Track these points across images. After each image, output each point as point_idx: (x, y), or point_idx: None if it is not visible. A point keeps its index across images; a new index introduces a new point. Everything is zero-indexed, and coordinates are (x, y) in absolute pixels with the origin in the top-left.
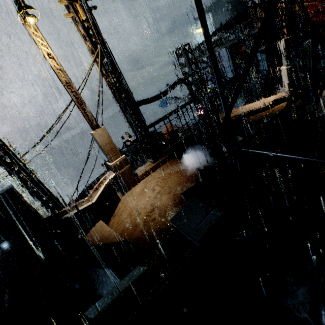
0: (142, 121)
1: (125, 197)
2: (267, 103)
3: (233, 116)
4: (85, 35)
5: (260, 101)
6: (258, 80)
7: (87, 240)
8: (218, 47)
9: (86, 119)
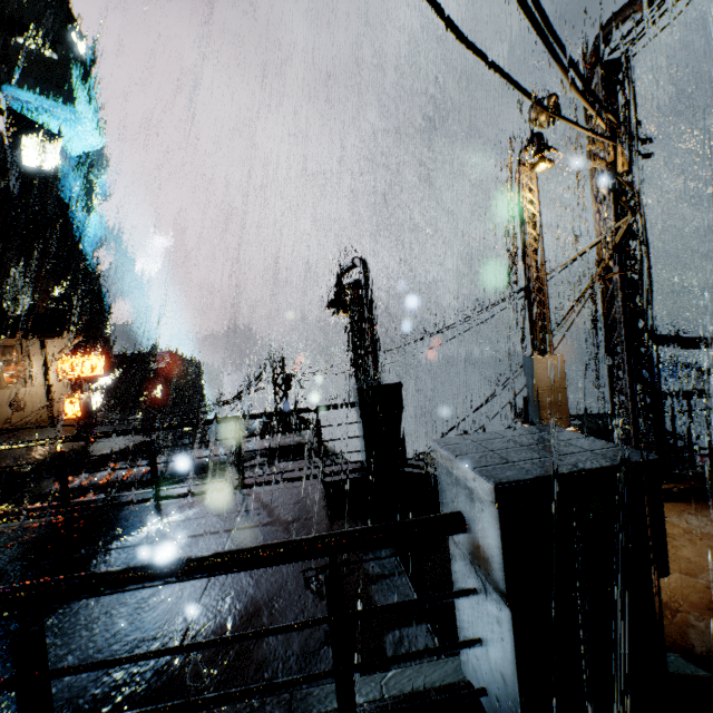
0: (652, 378)
1: None
2: None
3: None
4: (606, 195)
5: None
6: None
7: None
8: None
9: (535, 329)
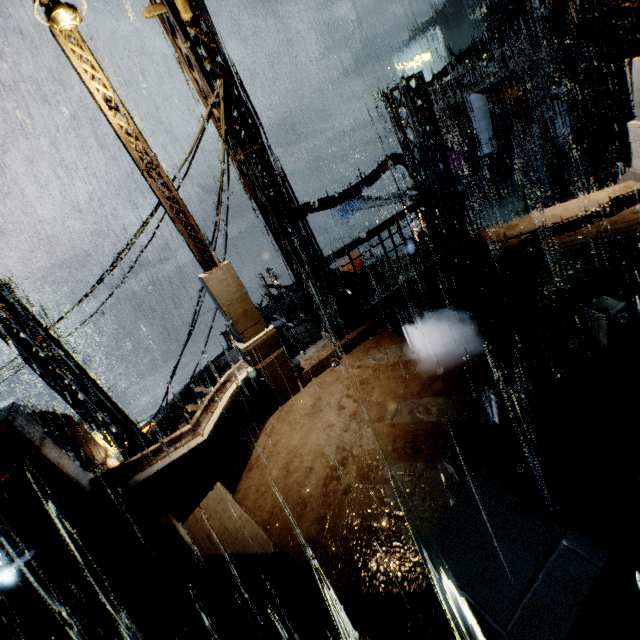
0: (314, 249)
1: (273, 422)
2: (597, 205)
3: (513, 234)
4: (189, 56)
5: (576, 201)
6: (555, 157)
7: (187, 544)
8: (464, 90)
9: (190, 245)
